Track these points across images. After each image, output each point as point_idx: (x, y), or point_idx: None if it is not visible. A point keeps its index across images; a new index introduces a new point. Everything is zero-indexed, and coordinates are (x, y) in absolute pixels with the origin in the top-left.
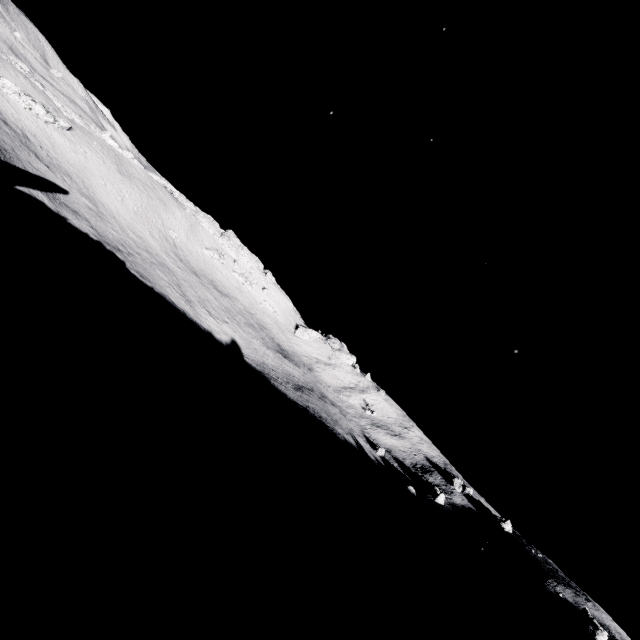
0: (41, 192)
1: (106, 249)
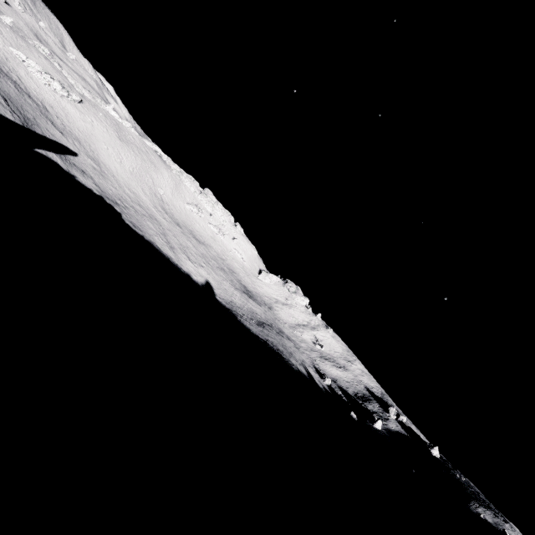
0: (55, 154)
1: (106, 203)
